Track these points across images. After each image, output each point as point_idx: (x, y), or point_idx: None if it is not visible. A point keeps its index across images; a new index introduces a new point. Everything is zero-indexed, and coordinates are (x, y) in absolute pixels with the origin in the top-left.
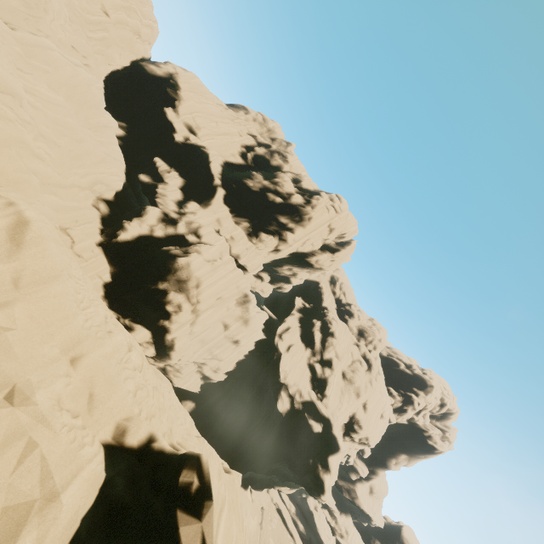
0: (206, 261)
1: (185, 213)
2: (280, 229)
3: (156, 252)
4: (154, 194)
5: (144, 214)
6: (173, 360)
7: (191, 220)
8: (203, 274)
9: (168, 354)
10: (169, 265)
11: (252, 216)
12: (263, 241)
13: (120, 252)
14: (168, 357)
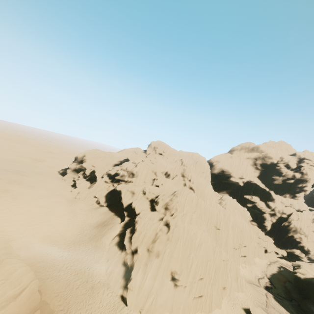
0: (296, 220)
1: (273, 209)
2: (301, 188)
3: (280, 227)
4: (257, 208)
5: (265, 218)
6: (311, 254)
7: (278, 210)
8: (299, 225)
9: (309, 253)
10: (288, 229)
11: (287, 191)
12: (299, 196)
13: (270, 233)
14: (309, 253)
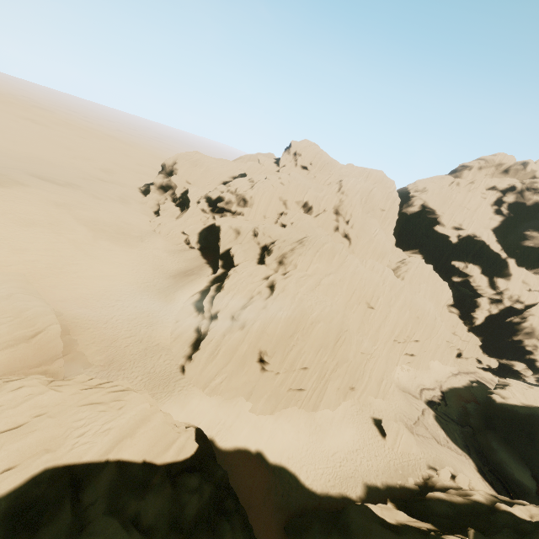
0: None
1: (501, 292)
2: None
3: (502, 323)
4: (470, 287)
5: (479, 305)
6: None
7: (509, 295)
8: None
9: None
10: (516, 328)
11: None
12: None
13: (479, 330)
14: None
